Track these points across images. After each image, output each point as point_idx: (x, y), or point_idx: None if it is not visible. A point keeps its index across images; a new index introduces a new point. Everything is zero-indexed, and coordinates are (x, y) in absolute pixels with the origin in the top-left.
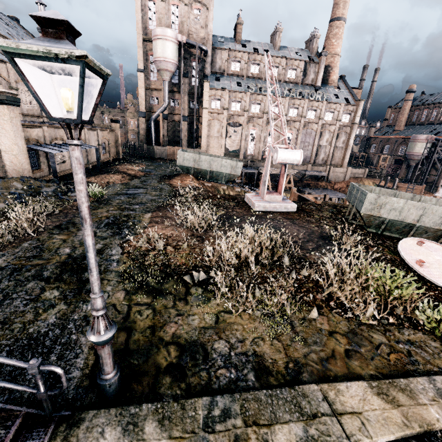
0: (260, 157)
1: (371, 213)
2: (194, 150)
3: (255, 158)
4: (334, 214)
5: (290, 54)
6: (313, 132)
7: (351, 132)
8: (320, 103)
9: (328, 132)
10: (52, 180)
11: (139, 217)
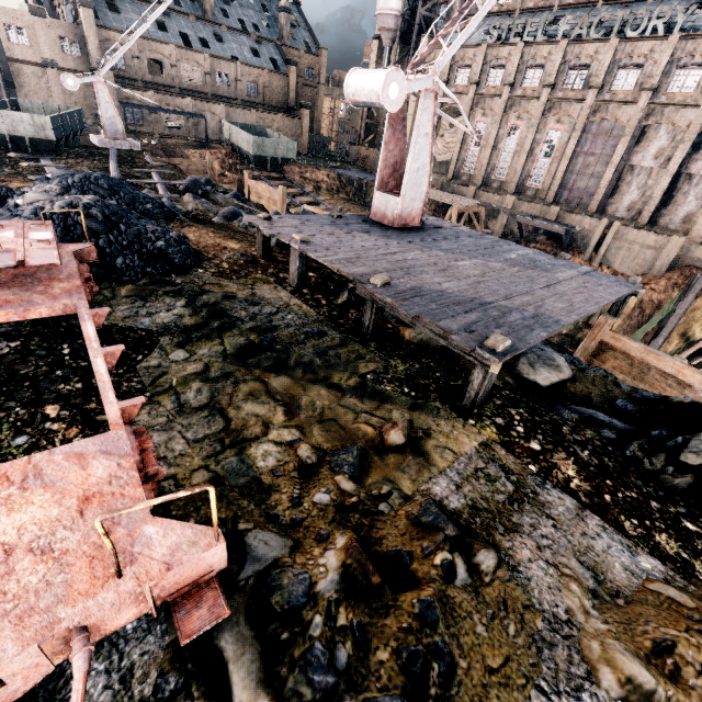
0: (479, 180)
1: None
2: None
3: (474, 181)
4: None
5: None
6: (618, 128)
7: None
8: (659, 42)
9: (668, 130)
10: None
11: None
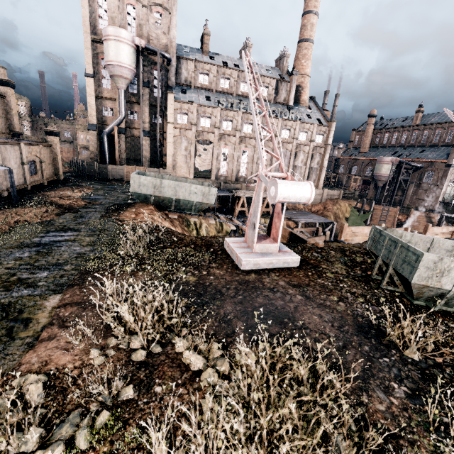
0: (233, 178)
1: (428, 282)
2: (158, 170)
3: (228, 179)
4: (350, 267)
5: (261, 70)
6: (288, 152)
7: (325, 153)
8: (293, 122)
9: (303, 153)
10: None
11: (32, 310)
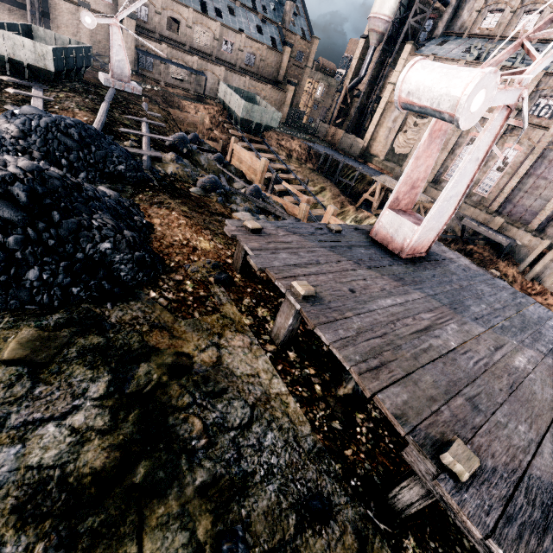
0: (431, 177)
1: None
2: (351, 137)
3: None
4: None
5: None
6: None
7: None
8: None
9: None
10: (133, 70)
11: None
